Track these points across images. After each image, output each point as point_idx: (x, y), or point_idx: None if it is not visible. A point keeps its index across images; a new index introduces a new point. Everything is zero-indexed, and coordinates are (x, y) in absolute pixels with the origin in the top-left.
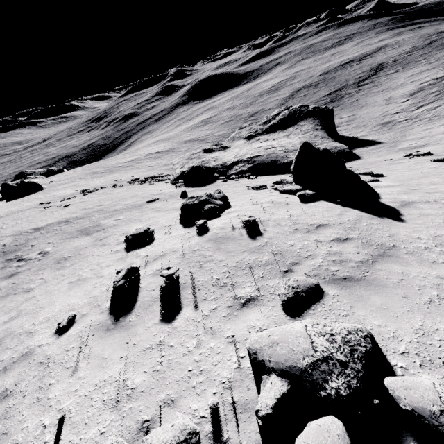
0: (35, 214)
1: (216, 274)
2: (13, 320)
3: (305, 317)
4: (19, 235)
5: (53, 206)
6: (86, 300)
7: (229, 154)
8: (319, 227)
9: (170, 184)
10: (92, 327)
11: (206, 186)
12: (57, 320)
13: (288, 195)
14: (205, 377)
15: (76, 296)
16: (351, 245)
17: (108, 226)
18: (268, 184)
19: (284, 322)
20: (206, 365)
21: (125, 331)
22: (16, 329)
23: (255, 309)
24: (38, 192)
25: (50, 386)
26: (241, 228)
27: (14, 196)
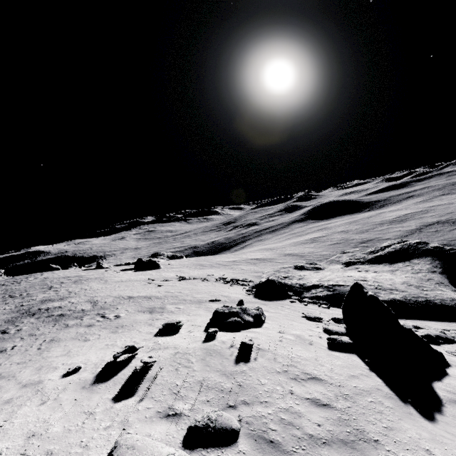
0: (139, 286)
1: (180, 380)
2: (60, 357)
3: (193, 453)
4: (118, 298)
5: (153, 283)
6: (98, 360)
7: (317, 275)
8: (311, 379)
9: (244, 290)
10: (79, 380)
11: (270, 302)
12: (73, 366)
13: (325, 336)
14: (82, 451)
15: (98, 355)
16: (321, 414)
17: (167, 311)
18: (329, 318)
19: (172, 446)
20: (92, 444)
21: (90, 393)
22: (55, 363)
23: (170, 423)
24: (155, 270)
25: (25, 406)
26: (237, 348)
27: (141, 269)
